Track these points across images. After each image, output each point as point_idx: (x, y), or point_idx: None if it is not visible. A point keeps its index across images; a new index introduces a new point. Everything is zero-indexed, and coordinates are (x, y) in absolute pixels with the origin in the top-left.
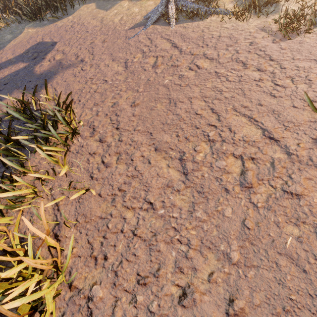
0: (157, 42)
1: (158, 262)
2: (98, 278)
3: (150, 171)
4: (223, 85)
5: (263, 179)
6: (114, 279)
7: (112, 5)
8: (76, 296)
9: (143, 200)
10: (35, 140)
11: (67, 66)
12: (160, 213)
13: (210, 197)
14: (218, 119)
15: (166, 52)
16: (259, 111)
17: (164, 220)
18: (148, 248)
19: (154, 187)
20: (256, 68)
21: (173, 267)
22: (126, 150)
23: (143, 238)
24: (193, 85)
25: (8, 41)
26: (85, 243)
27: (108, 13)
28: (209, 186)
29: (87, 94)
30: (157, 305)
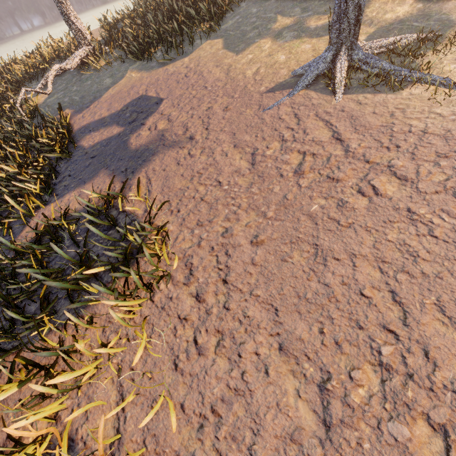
0: (308, 124)
1: None
2: None
3: (265, 391)
4: (421, 244)
5: None
6: None
7: (247, 45)
8: None
9: (248, 451)
10: (112, 271)
11: (170, 143)
12: None
13: None
14: (403, 320)
15: (320, 147)
16: None
17: None
18: None
19: (269, 431)
20: None
21: None
22: (233, 331)
23: None
24: (362, 229)
25: (105, 89)
26: None
27: (238, 59)
28: None
29: (191, 202)
30: None
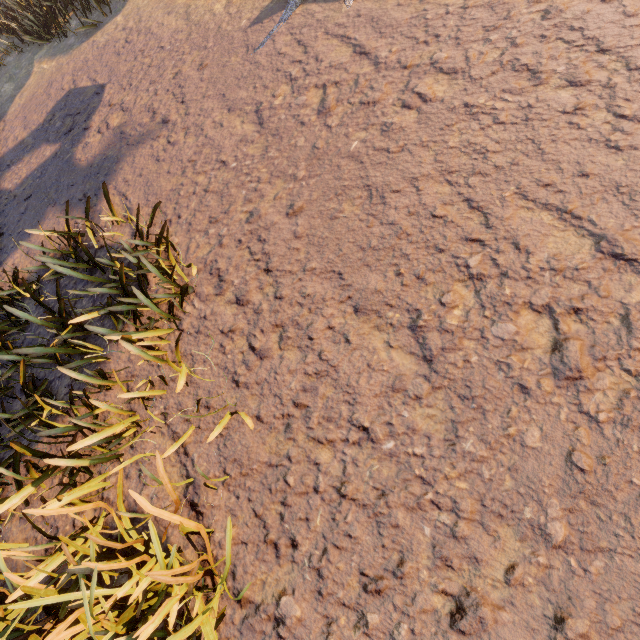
0: (318, 48)
1: (398, 549)
2: (287, 583)
3: (351, 359)
4: (488, 137)
5: (607, 356)
6: (317, 583)
7: None
8: (252, 617)
9: (348, 423)
10: (112, 316)
11: (137, 140)
12: (387, 448)
13: (489, 407)
14: (485, 224)
15: (342, 70)
16: (581, 191)
17: (397, 462)
18: (374, 521)
19: (366, 394)
20: (566, 80)
21: (430, 558)
22: (294, 317)
23: (361, 502)
24: (417, 147)
25: (8, 100)
26: (250, 517)
27: None
28: (484, 384)
29: (192, 200)
30: (409, 630)
